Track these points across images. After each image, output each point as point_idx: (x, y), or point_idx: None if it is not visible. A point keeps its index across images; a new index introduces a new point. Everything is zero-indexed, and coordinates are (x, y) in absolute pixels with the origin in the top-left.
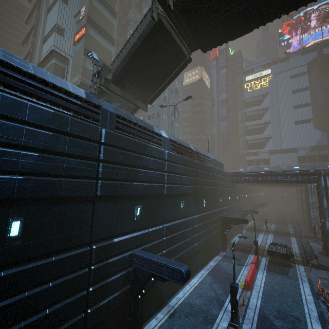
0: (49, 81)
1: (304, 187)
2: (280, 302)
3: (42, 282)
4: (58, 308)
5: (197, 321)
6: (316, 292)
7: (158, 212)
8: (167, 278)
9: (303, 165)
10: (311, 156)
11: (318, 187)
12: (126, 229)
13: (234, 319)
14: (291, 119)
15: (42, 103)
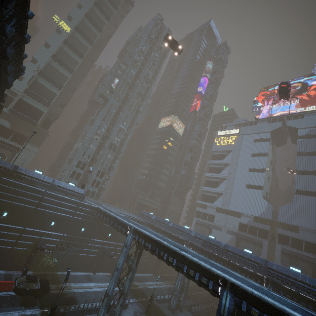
0: None
1: None
2: None
3: None
4: None
5: None
6: None
7: None
8: None
9: (242, 234)
10: (253, 226)
11: (138, 245)
12: None
13: None
14: (244, 180)
15: None
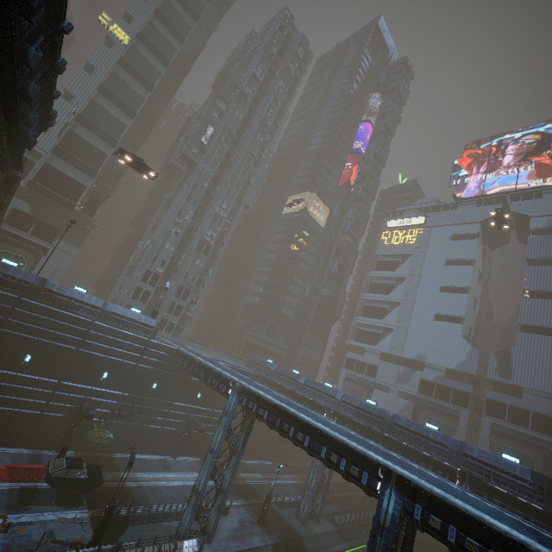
0: None
1: None
2: None
3: None
4: None
5: None
6: None
7: None
8: None
9: (425, 399)
10: (443, 386)
11: (247, 414)
12: None
13: None
14: (431, 307)
15: None
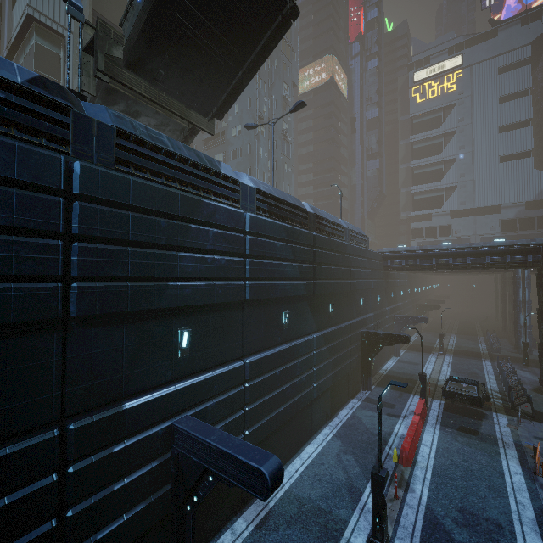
0: None
1: (510, 275)
2: (465, 490)
3: None
4: None
5: (309, 534)
6: (531, 468)
7: (232, 336)
8: (236, 484)
9: (510, 235)
10: (526, 218)
11: (541, 276)
12: (156, 377)
13: (377, 533)
14: (495, 151)
15: None
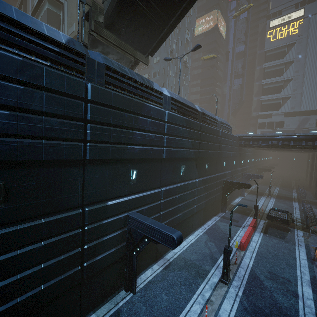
0: (13, 19)
1: None
2: (273, 264)
3: (34, 242)
4: (53, 263)
5: (190, 274)
6: (312, 257)
7: (155, 175)
8: (159, 242)
9: None
10: None
11: None
12: (121, 192)
13: (224, 277)
14: None
15: (7, 48)
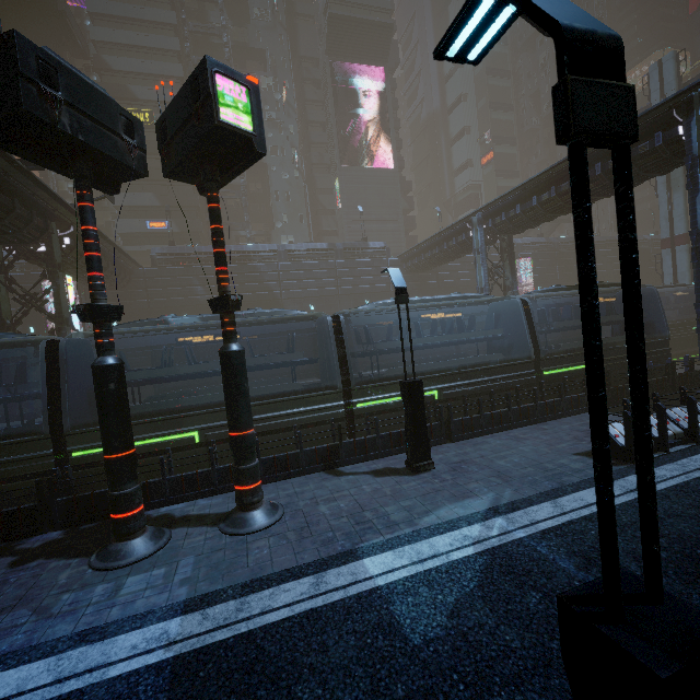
0: (536, 242)
1: None
2: None
3: None
4: None
5: None
6: None
7: None
8: None
9: None
10: None
11: None
12: None
13: None
14: None
15: (536, 251)
